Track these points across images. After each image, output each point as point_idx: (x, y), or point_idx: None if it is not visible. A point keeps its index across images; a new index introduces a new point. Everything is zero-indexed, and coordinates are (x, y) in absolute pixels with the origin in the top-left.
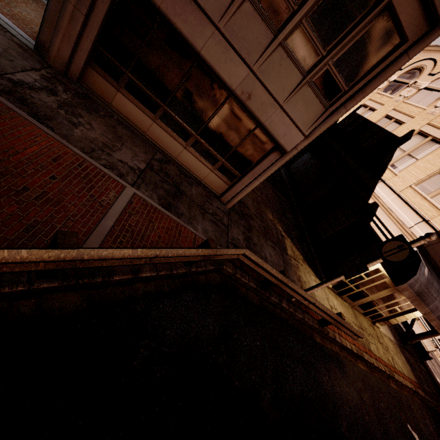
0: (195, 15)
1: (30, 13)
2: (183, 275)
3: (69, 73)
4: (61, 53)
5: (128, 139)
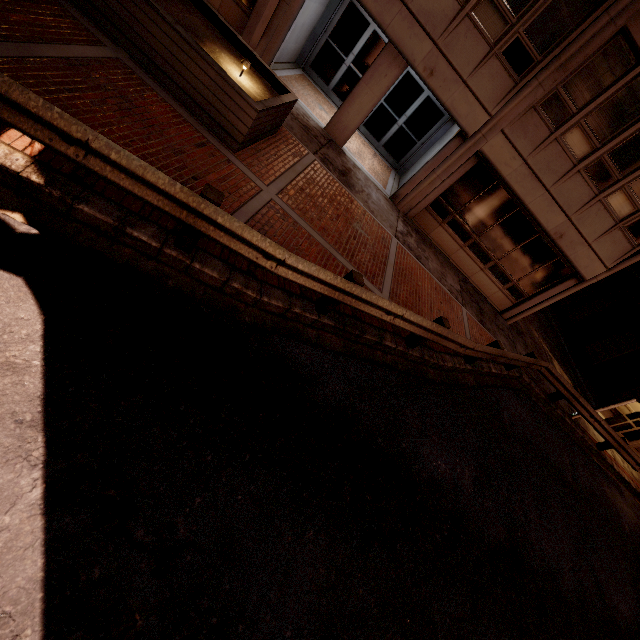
0: (532, 183)
1: (371, 161)
2: (501, 377)
3: (408, 214)
4: (411, 202)
5: (444, 264)
